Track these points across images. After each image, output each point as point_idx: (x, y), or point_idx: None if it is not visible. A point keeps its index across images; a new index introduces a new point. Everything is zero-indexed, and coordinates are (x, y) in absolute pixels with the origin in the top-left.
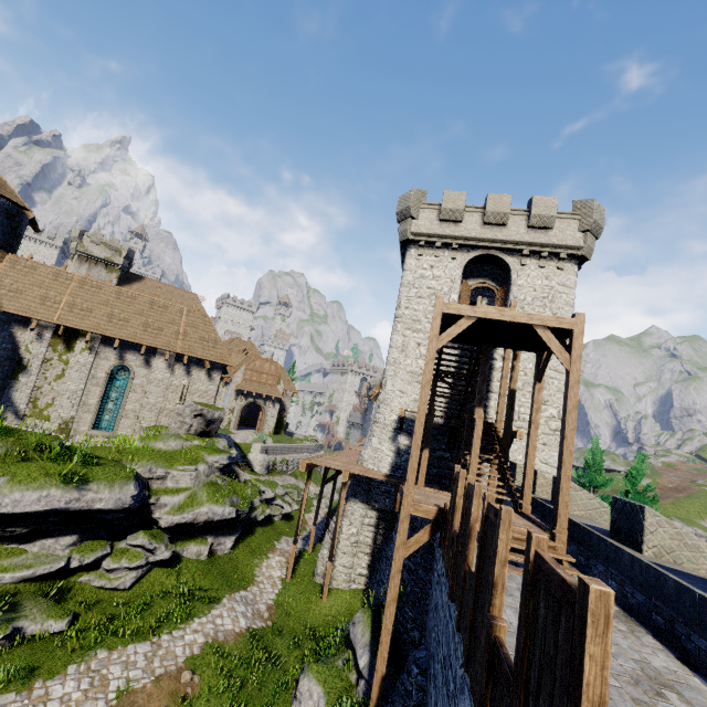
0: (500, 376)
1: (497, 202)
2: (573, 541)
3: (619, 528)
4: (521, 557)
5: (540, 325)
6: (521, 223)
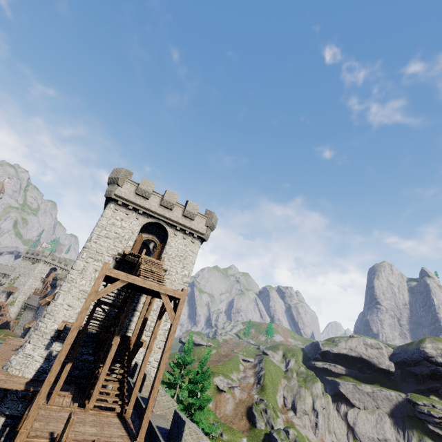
0: (144, 303)
1: (171, 196)
2: (148, 441)
3: (172, 434)
4: None
5: (164, 293)
6: (180, 212)
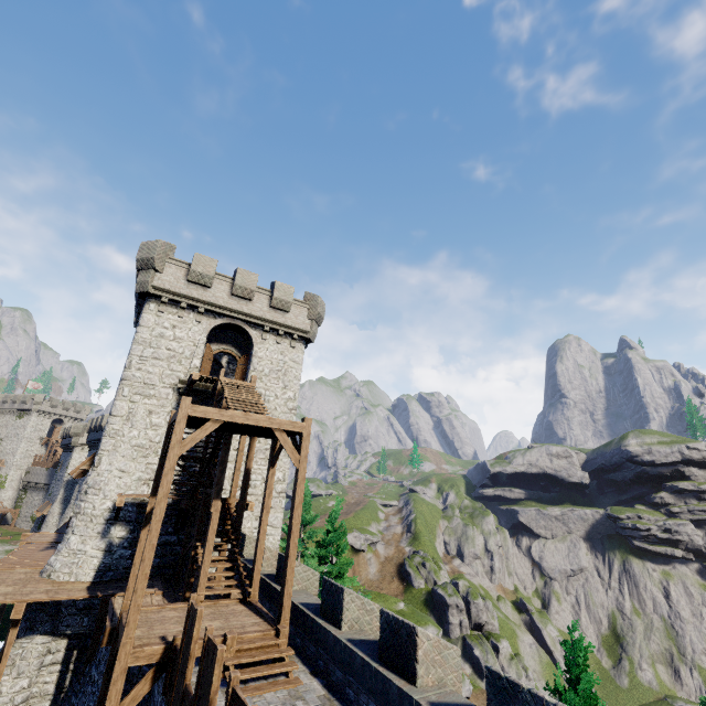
0: (238, 449)
1: (246, 278)
2: (293, 623)
3: (327, 607)
4: (251, 671)
5: (279, 428)
6: (265, 302)
